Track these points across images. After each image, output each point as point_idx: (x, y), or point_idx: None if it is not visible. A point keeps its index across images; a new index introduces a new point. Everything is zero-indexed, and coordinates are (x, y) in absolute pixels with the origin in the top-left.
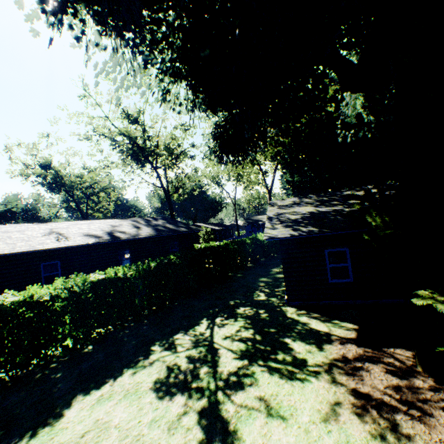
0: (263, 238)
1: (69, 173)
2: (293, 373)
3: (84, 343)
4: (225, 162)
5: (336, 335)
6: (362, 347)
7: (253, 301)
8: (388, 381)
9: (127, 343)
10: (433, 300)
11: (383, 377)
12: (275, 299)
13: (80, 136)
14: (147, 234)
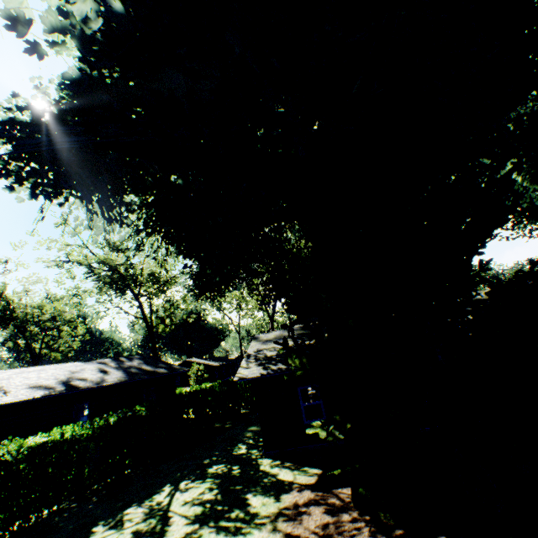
0: (234, 379)
1: (26, 303)
2: (240, 529)
3: (4, 534)
4: (203, 299)
5: (298, 482)
6: (315, 491)
7: (231, 456)
8: (321, 520)
9: (62, 529)
10: (321, 428)
11: (319, 517)
12: (255, 450)
13: (48, 262)
14: (115, 379)
